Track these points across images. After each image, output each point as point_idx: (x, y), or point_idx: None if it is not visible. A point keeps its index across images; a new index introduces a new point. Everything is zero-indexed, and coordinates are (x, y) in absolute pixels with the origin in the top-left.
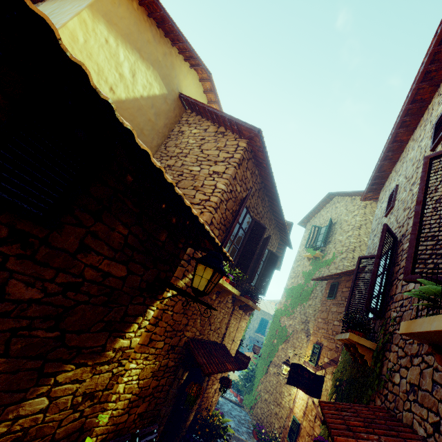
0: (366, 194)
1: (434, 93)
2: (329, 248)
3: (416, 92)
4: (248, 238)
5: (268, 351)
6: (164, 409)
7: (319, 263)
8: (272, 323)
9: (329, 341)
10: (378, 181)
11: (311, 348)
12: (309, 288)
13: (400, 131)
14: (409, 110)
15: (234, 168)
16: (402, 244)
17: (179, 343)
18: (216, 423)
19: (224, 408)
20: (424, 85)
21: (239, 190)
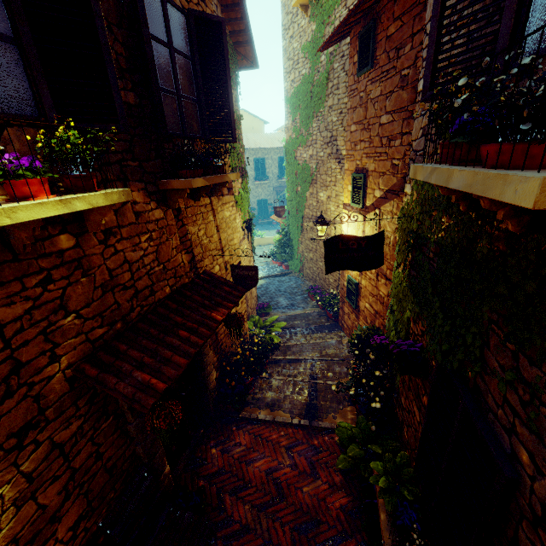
0: None
1: None
2: None
3: None
4: None
5: (295, 206)
6: (138, 449)
7: (326, 4)
8: (287, 166)
9: (377, 160)
10: None
11: (349, 182)
12: (321, 75)
13: None
14: None
15: None
16: None
17: (48, 399)
18: (254, 348)
19: (271, 290)
20: None
21: None
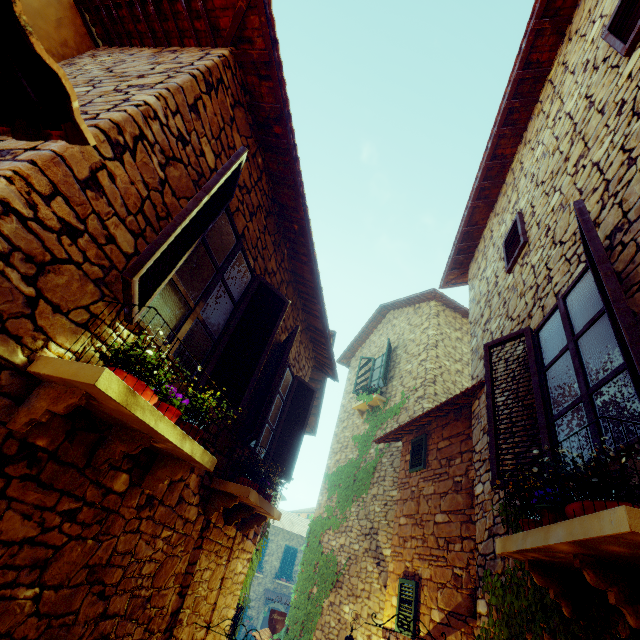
0: (449, 272)
1: (554, 53)
2: (392, 388)
3: (532, 43)
4: (244, 318)
5: (301, 619)
6: None
7: (380, 415)
8: (306, 551)
9: (433, 565)
10: (467, 244)
11: (394, 591)
12: (368, 463)
13: (505, 131)
14: (520, 85)
15: (192, 77)
16: (625, 244)
17: None
18: None
19: None
20: (546, 23)
21: (211, 162)
